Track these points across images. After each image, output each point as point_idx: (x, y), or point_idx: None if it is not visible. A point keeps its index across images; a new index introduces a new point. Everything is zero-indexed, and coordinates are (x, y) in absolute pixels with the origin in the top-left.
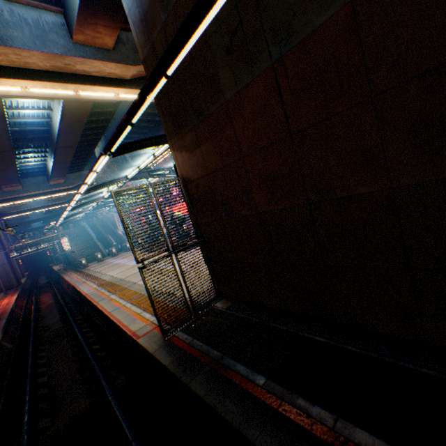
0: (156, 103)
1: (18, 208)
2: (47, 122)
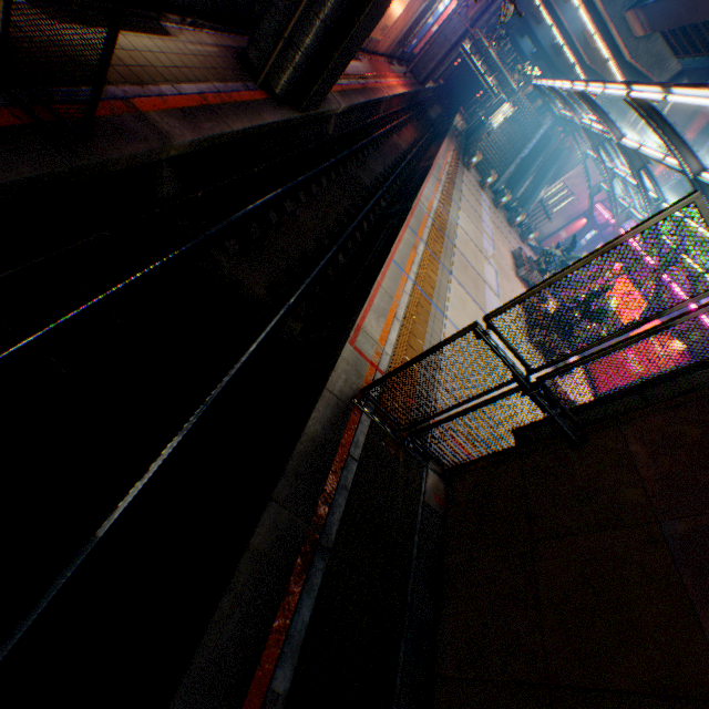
0: None
1: None
2: None
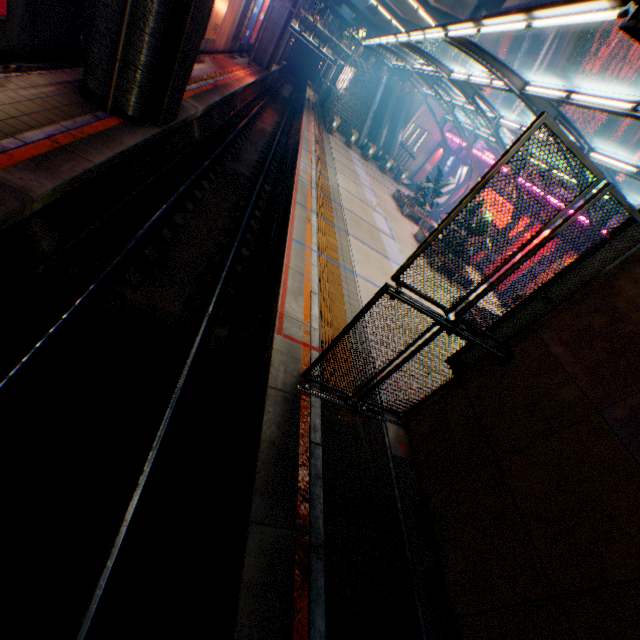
0: None
1: None
2: None
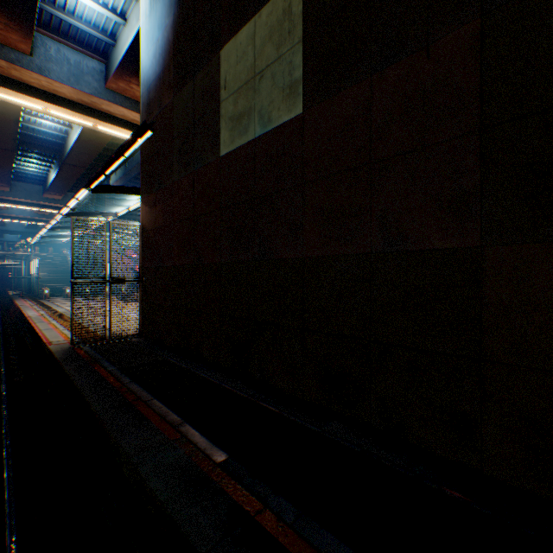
0: (142, 164)
1: None
2: (64, 137)
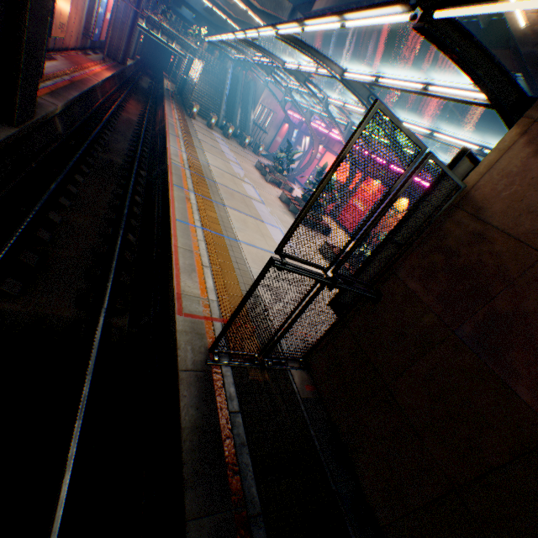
0: None
1: None
2: None
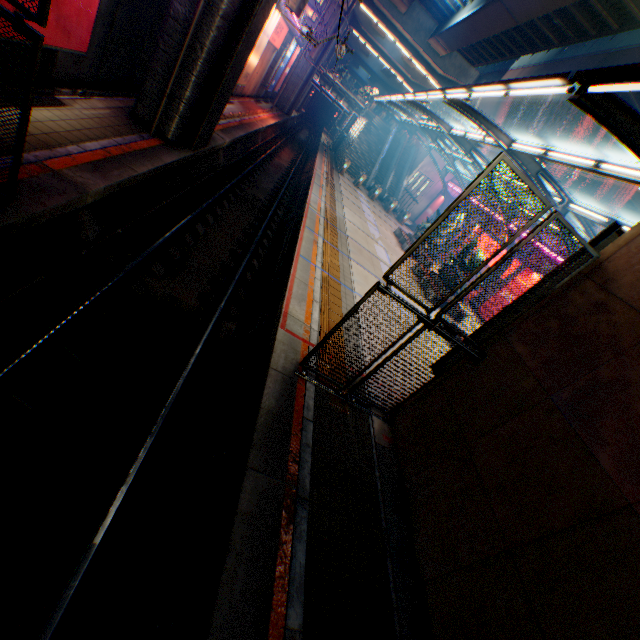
0: None
1: (373, 33)
2: None
